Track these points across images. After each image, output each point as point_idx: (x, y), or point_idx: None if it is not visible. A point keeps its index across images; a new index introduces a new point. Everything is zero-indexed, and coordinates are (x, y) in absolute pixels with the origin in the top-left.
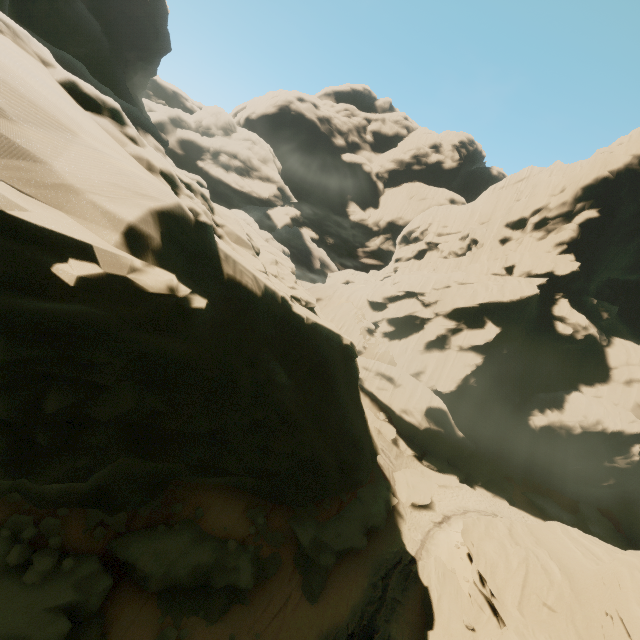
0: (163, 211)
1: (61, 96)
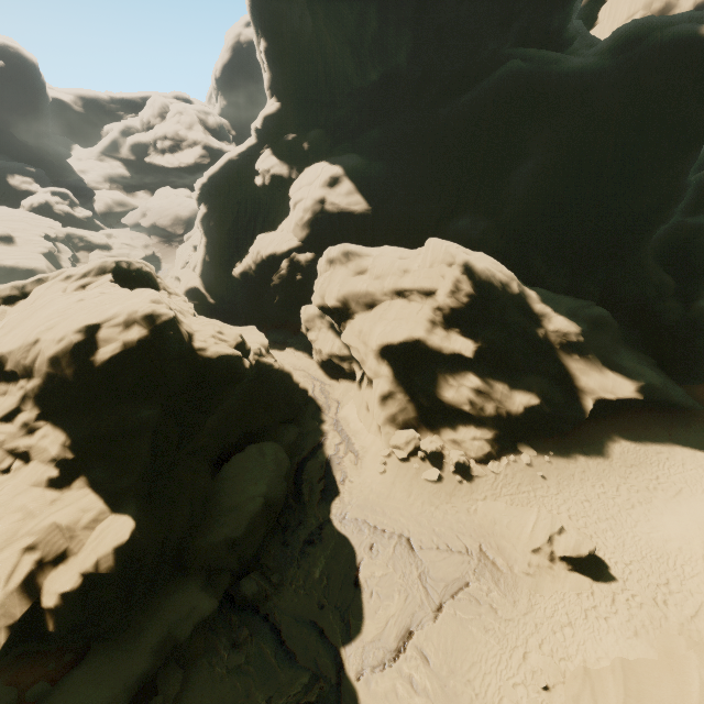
0: None
1: None
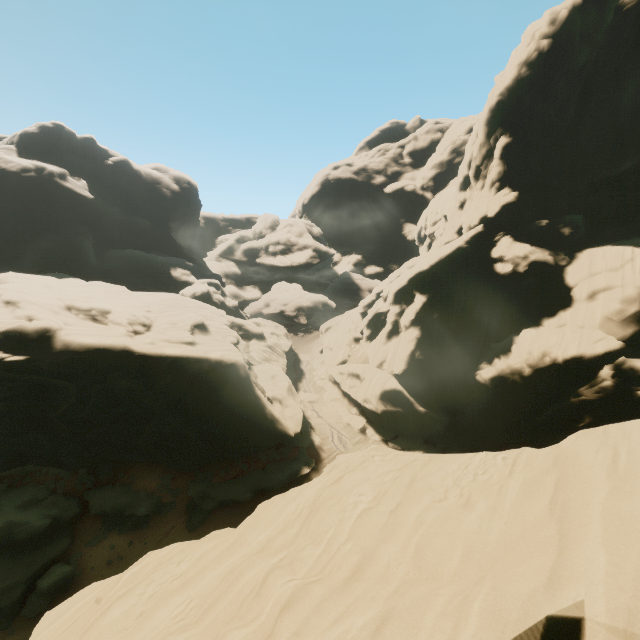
0: (6, 331)
1: None
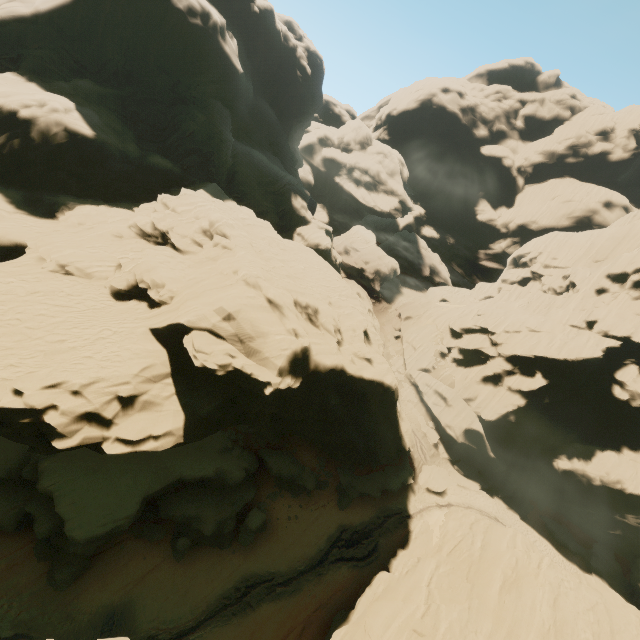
0: (290, 352)
1: (265, 308)
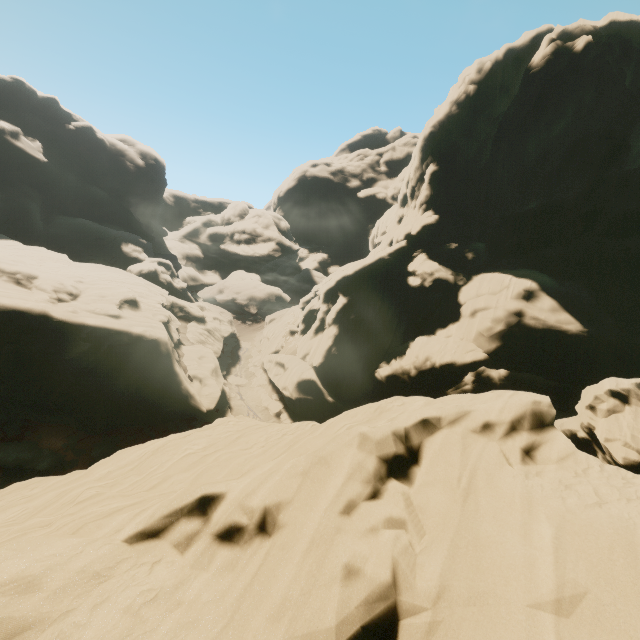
0: None
1: None
